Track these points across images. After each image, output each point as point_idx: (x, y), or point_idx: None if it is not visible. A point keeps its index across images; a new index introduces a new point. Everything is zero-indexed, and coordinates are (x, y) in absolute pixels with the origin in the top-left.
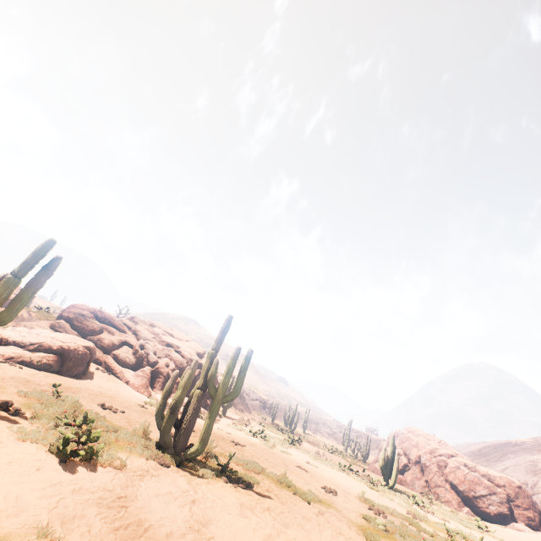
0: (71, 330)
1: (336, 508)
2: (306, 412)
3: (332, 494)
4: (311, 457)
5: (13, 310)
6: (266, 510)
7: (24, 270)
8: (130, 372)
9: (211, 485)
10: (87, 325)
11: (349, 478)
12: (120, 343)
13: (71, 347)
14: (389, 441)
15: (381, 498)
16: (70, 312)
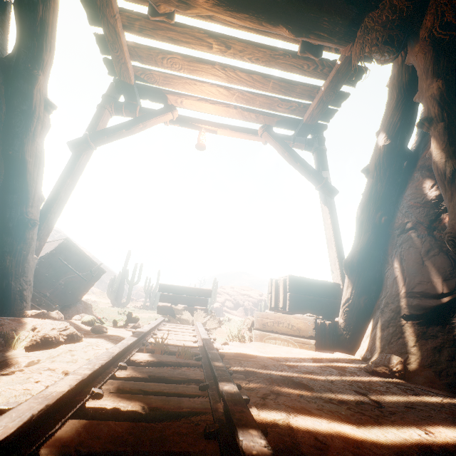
0: None
1: None
2: None
3: None
4: None
5: (215, 299)
6: None
7: (214, 288)
8: (235, 311)
9: None
10: None
11: None
12: (225, 300)
13: (216, 306)
14: None
15: None
16: None
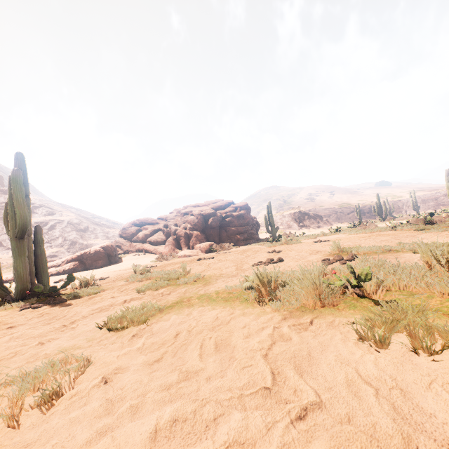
0: (123, 241)
1: (211, 283)
2: (411, 196)
3: (264, 264)
4: (348, 234)
5: None
6: None
7: None
8: (163, 246)
9: None
10: (128, 233)
11: (385, 234)
12: (152, 232)
13: (82, 252)
14: None
15: (416, 236)
16: (119, 231)
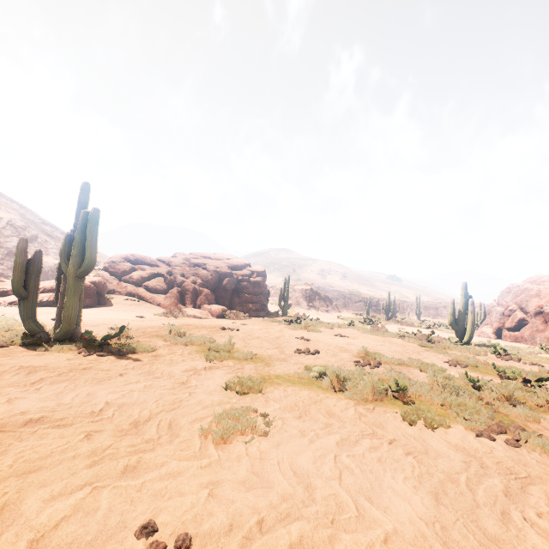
0: (108, 277)
1: (270, 364)
2: (416, 300)
3: (304, 353)
4: (362, 332)
5: None
6: (78, 370)
7: None
8: (163, 296)
9: (32, 356)
10: (118, 268)
11: (396, 342)
12: (150, 276)
13: None
14: (498, 300)
15: (420, 352)
16: (105, 263)
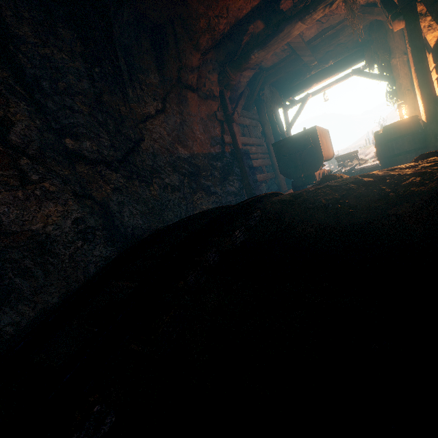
0: None
1: None
2: None
3: None
4: None
5: None
6: None
7: None
8: None
9: None
10: None
11: None
12: None
13: None
14: None
15: None
16: None
